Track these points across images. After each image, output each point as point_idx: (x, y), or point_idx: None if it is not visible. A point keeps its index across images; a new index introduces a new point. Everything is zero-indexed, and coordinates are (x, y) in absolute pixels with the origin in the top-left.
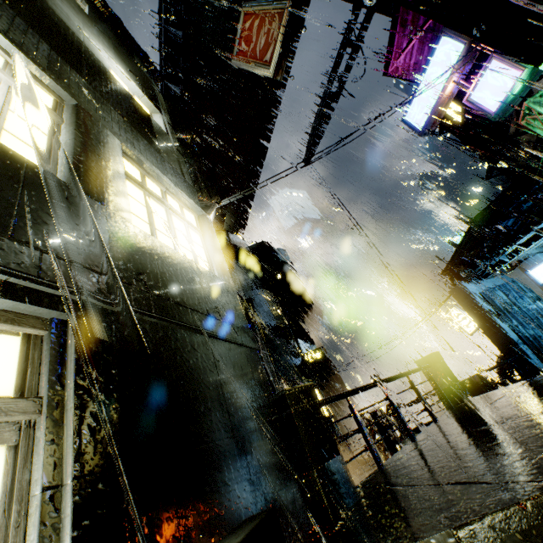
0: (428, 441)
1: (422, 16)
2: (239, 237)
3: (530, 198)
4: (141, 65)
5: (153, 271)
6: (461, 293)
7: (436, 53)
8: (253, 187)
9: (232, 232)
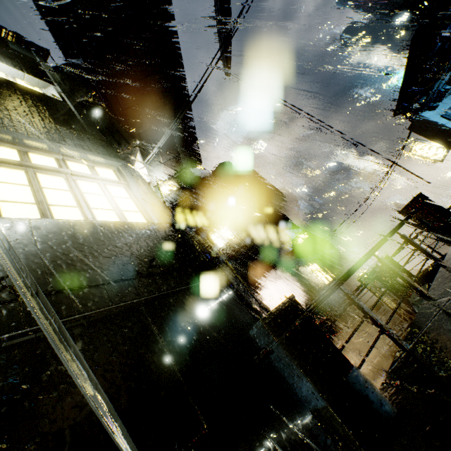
0: (450, 299)
1: None
2: (200, 169)
3: None
4: (18, 48)
5: (32, 264)
6: (421, 125)
7: None
8: (190, 120)
9: (192, 166)
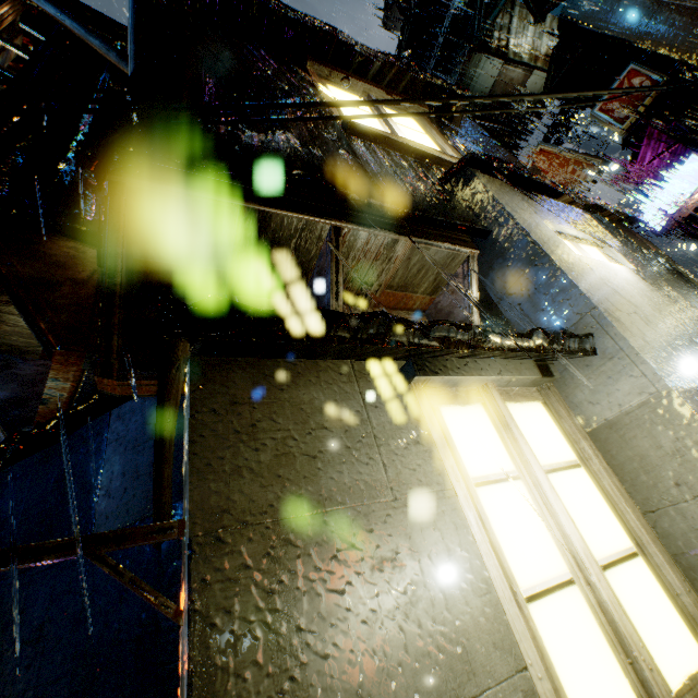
0: None
1: (678, 142)
2: None
3: None
4: None
5: None
6: None
7: (683, 168)
8: None
9: None
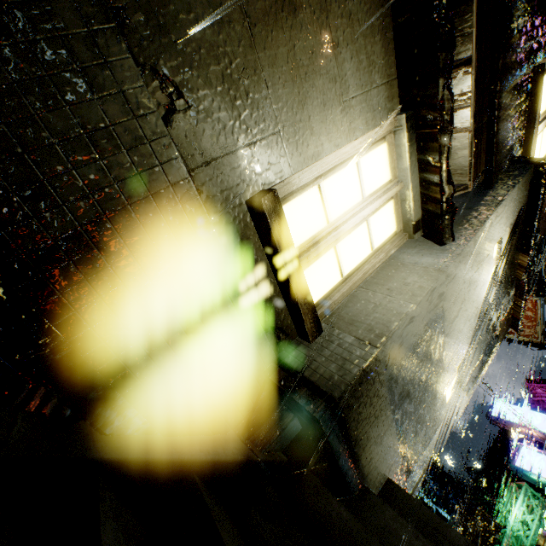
0: None
1: None
2: None
3: (460, 501)
4: None
5: None
6: None
7: None
8: None
9: None
